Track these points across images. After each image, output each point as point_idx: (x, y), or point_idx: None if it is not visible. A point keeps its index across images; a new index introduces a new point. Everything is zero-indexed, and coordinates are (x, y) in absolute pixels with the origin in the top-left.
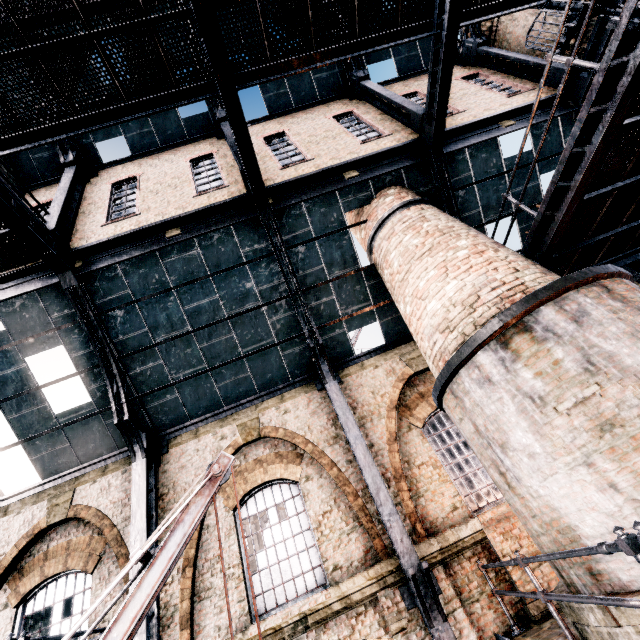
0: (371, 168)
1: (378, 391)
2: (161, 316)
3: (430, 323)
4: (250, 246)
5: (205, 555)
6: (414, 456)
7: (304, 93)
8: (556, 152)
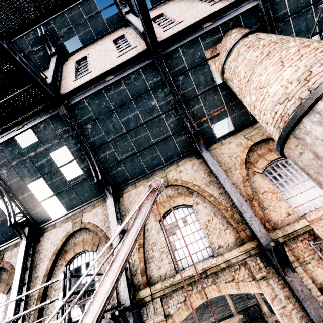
0: (220, 18)
1: (232, 156)
2: (110, 126)
3: (271, 100)
4: (151, 80)
5: (148, 242)
6: (259, 188)
7: None
8: None
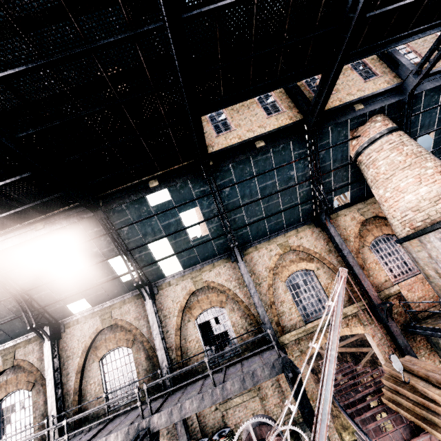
0: (370, 102)
1: (347, 228)
2: (247, 190)
3: (405, 205)
4: (297, 151)
5: (277, 300)
6: (366, 259)
7: None
8: None
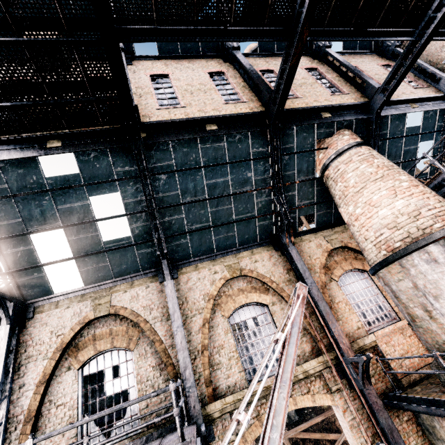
0: (338, 114)
1: (312, 256)
2: (190, 184)
3: (380, 222)
4: (257, 148)
5: (213, 344)
6: (334, 297)
7: (284, 44)
8: (431, 130)
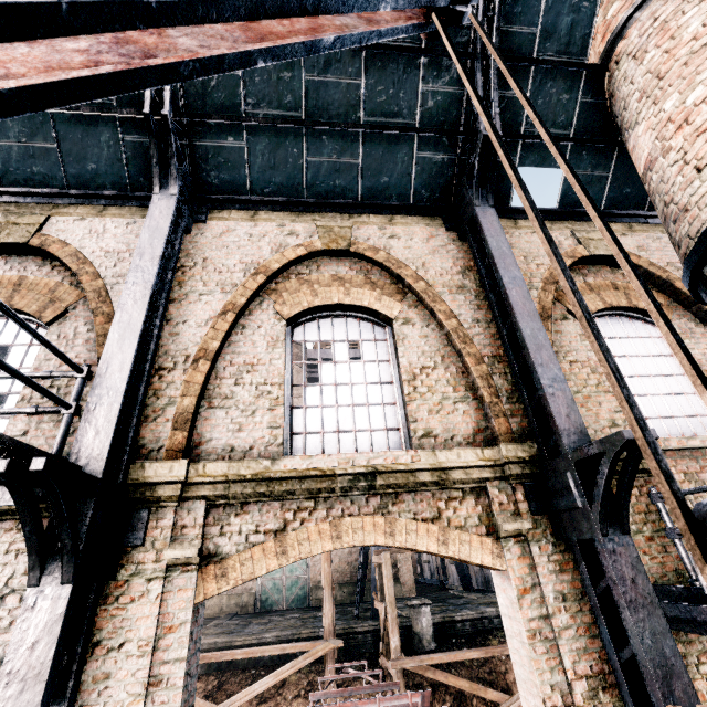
0: None
1: (533, 258)
2: None
3: None
4: None
5: (231, 358)
6: (566, 349)
7: None
8: None
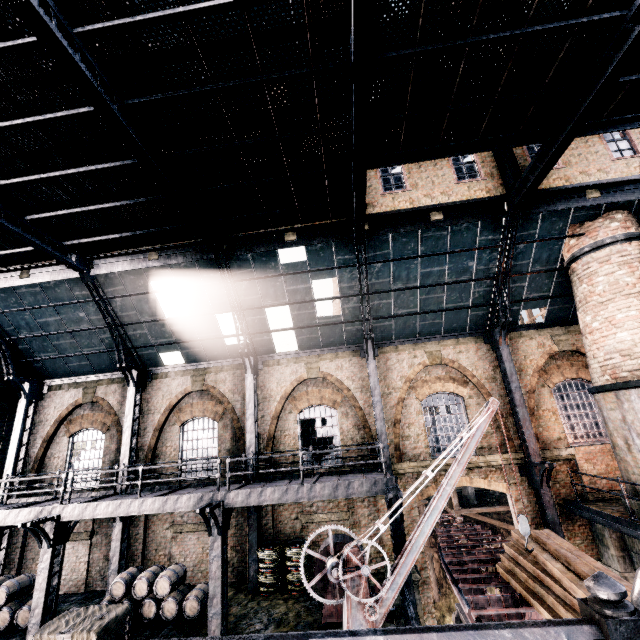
0: (612, 191)
1: (529, 356)
2: (403, 272)
3: (614, 345)
4: (485, 236)
5: (404, 420)
6: (542, 404)
7: None
8: None
